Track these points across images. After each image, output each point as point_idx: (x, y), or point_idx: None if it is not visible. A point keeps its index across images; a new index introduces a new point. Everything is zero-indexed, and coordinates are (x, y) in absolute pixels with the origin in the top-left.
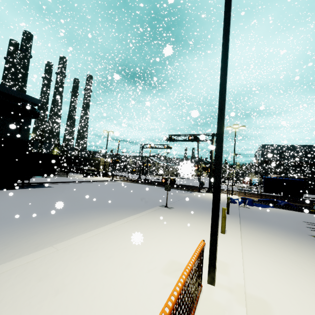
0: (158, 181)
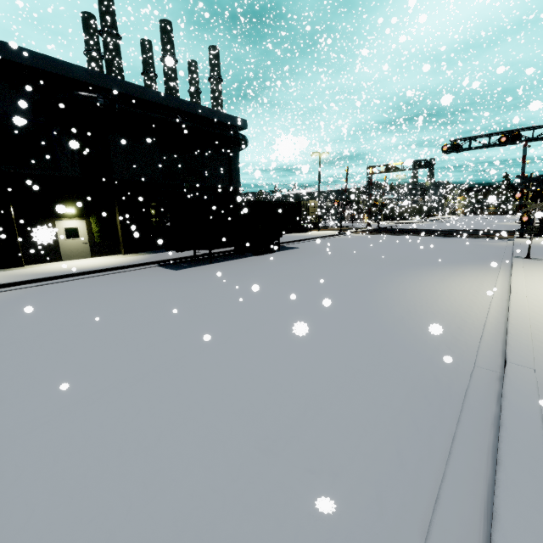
0: (409, 229)
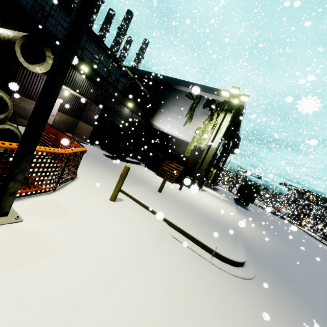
0: None
